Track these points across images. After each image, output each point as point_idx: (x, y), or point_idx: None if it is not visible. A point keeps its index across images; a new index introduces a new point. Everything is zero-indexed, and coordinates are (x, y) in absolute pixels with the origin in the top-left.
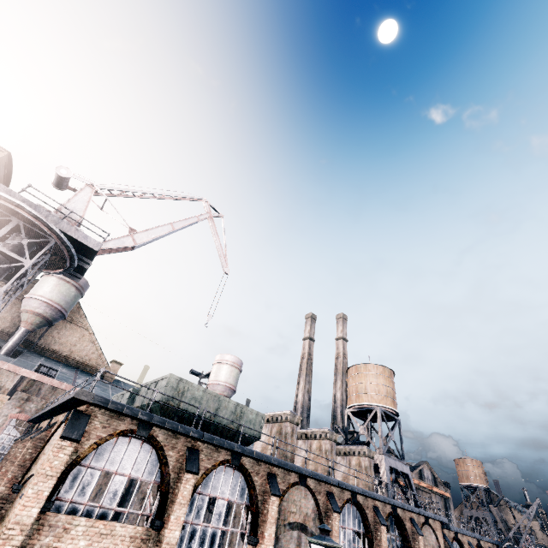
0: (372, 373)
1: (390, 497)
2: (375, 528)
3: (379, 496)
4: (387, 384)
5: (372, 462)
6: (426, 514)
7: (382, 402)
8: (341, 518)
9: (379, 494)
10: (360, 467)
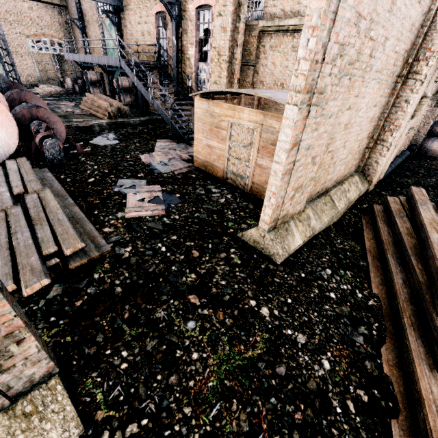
0: None
1: None
2: None
3: None
4: None
5: None
6: None
7: None
8: None
9: None
10: None
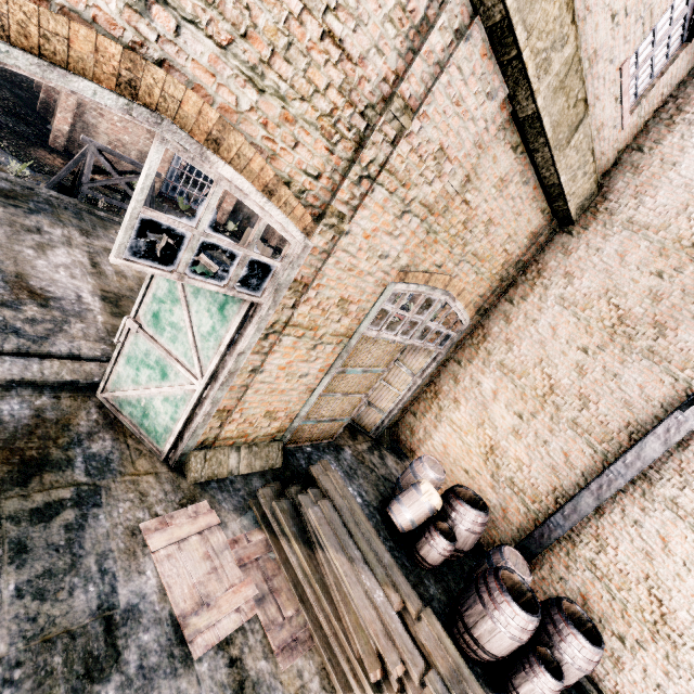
0: None
1: None
2: None
3: None
4: None
5: None
6: None
7: None
8: None
9: None
10: None
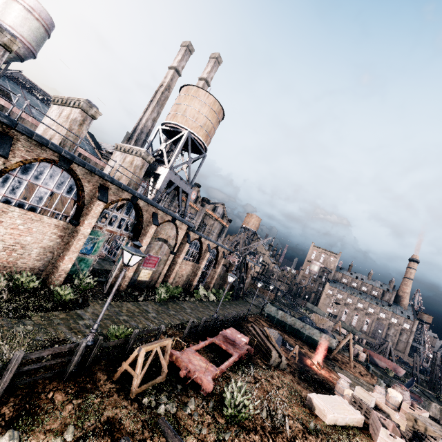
0: (200, 100)
1: (155, 199)
2: (91, 201)
3: (109, 177)
4: (209, 118)
5: (147, 166)
6: (172, 215)
7: (194, 130)
8: (31, 173)
9: (148, 195)
10: (131, 165)
